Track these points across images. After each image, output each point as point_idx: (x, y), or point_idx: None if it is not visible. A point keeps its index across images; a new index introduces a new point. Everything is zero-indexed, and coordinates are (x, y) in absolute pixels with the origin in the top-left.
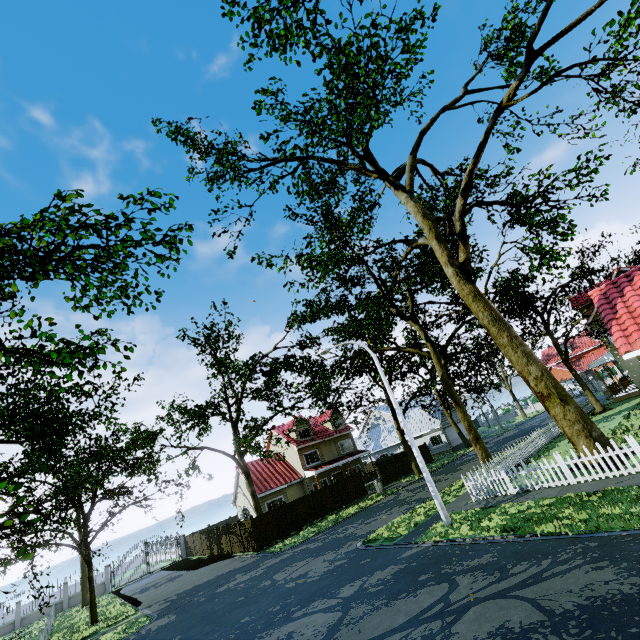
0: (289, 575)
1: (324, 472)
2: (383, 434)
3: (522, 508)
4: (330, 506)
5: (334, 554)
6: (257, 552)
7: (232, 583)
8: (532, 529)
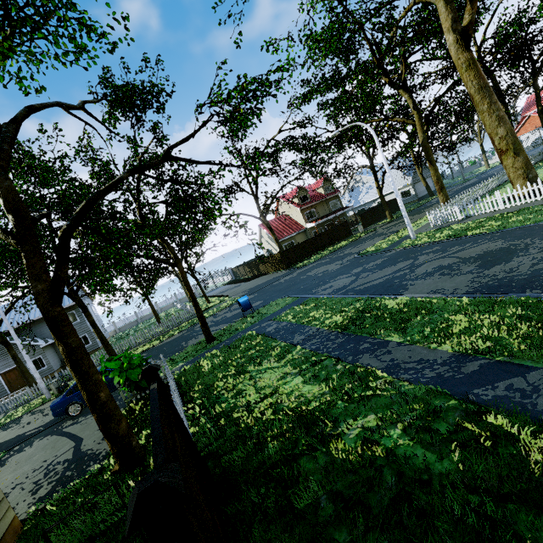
0: (316, 272)
1: (320, 224)
2: (362, 194)
3: (463, 226)
4: (327, 243)
5: (341, 262)
6: (286, 269)
7: (281, 281)
8: (466, 233)
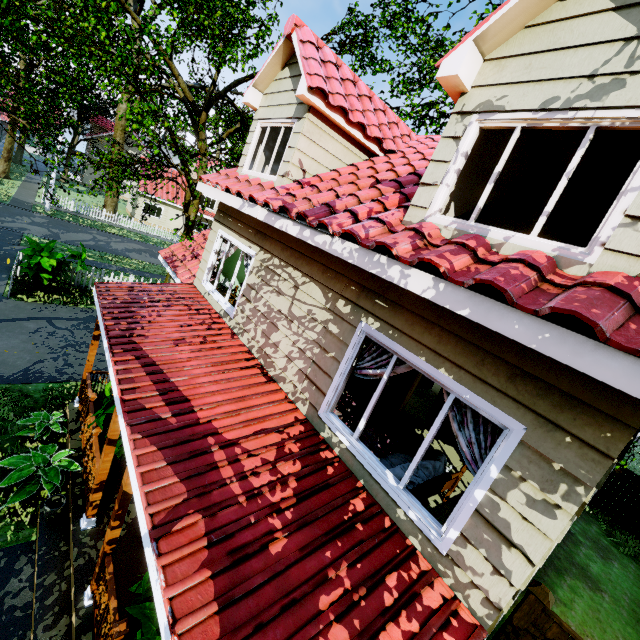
0: None
1: None
2: None
3: (88, 220)
4: None
5: None
6: None
7: None
8: (106, 230)
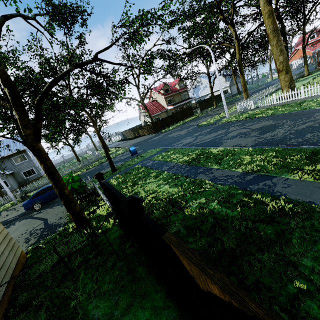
0: (173, 135)
1: (175, 107)
2: (200, 90)
3: (254, 112)
4: (179, 119)
5: (187, 129)
6: (155, 133)
7: (152, 139)
8: (255, 116)
